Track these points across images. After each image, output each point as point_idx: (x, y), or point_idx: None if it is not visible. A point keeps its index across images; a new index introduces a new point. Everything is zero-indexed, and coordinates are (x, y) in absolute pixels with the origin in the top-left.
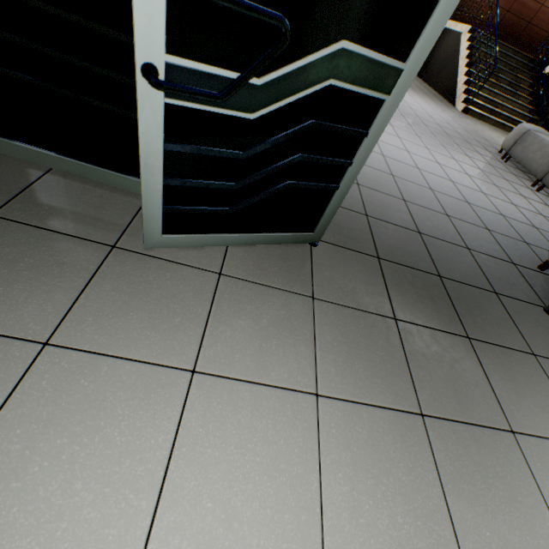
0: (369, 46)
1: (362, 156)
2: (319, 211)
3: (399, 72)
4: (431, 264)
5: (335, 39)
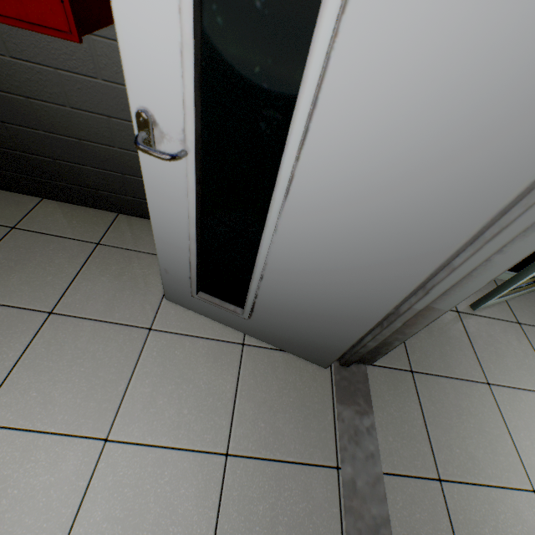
0: None
1: None
2: None
3: None
4: None
5: None
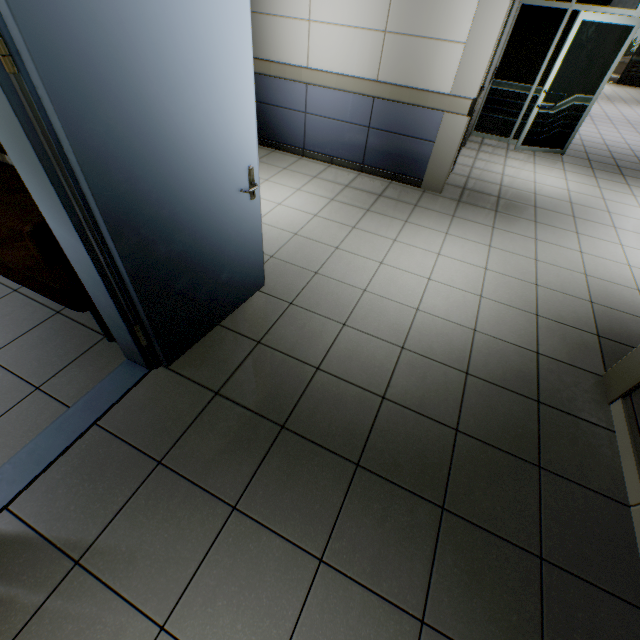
0: (583, 95)
1: (581, 121)
2: (565, 141)
3: (591, 99)
4: (615, 164)
5: (575, 95)
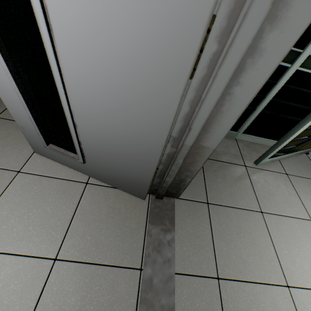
0: None
1: None
2: None
3: None
4: None
5: None
